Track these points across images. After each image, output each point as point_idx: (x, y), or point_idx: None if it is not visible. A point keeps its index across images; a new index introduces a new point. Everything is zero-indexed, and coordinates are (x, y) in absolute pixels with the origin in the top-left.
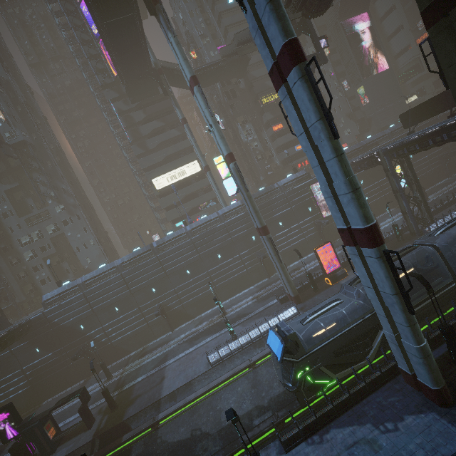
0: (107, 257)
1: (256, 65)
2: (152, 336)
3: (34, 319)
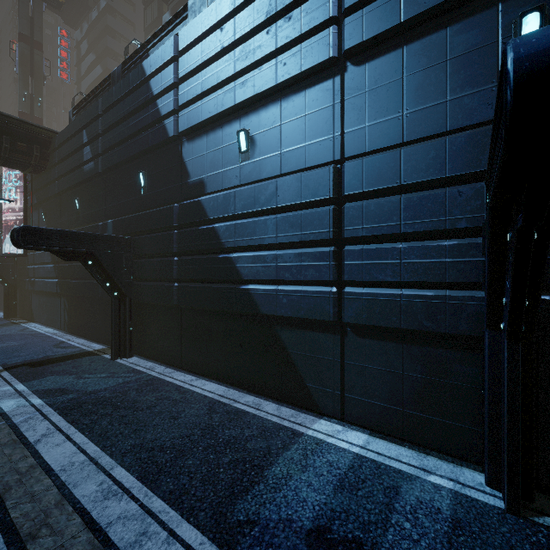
0: None
1: None
2: None
3: None
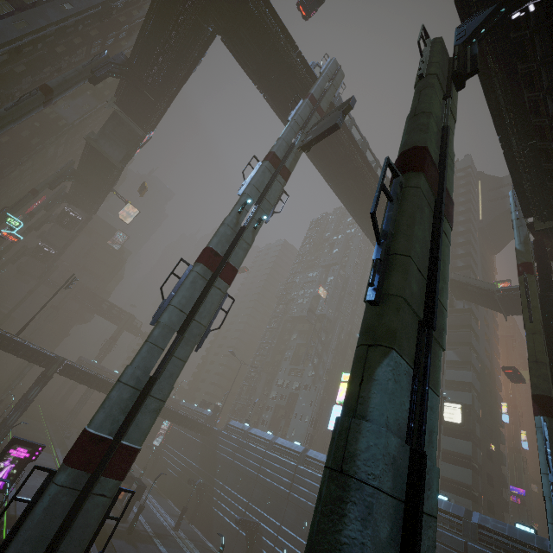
0: (307, 444)
1: None
2: (230, 552)
3: (215, 430)
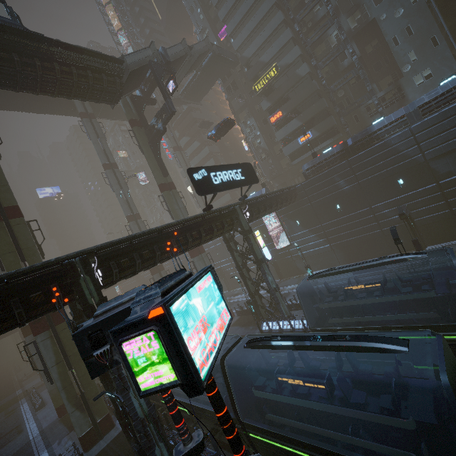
0: None
1: (250, 39)
2: None
3: None
